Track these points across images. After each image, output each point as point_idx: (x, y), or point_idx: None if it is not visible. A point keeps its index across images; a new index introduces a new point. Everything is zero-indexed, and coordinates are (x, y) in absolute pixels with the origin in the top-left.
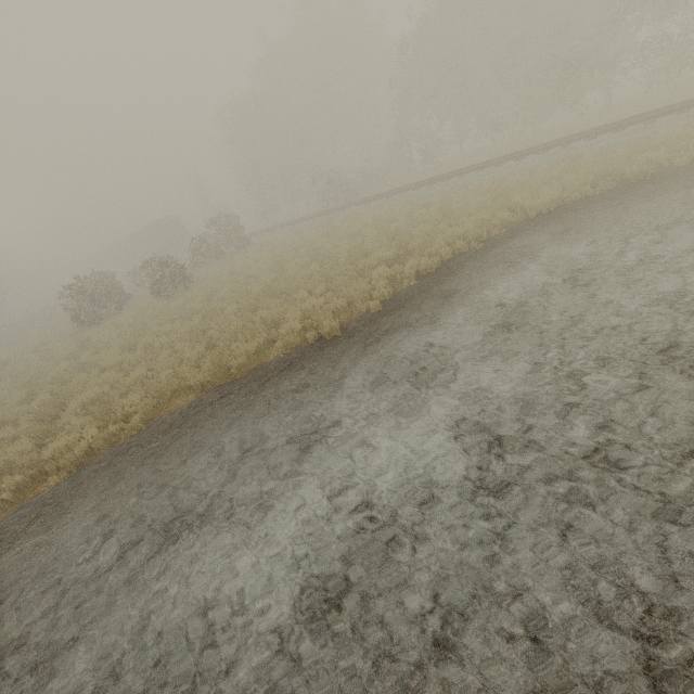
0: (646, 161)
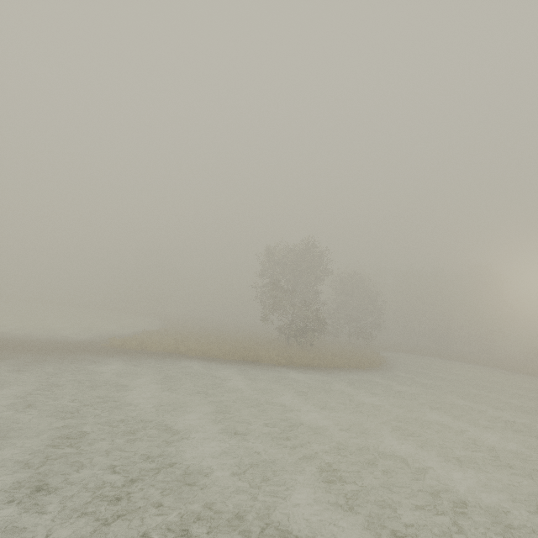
0: None
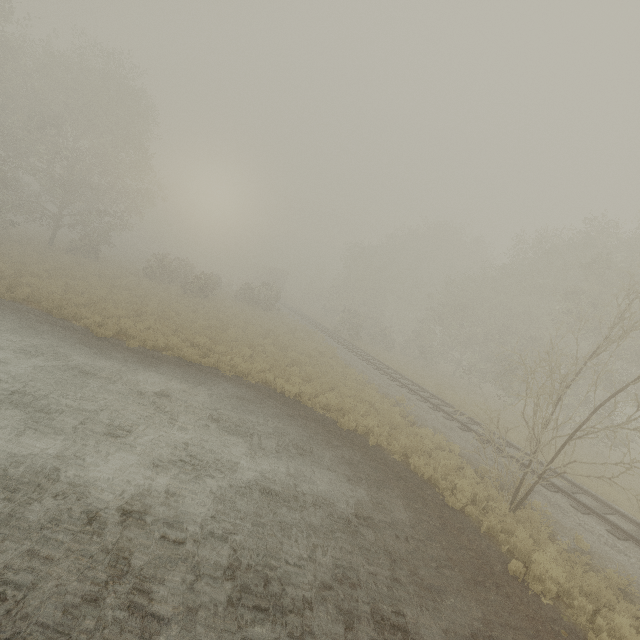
0: (368, 424)
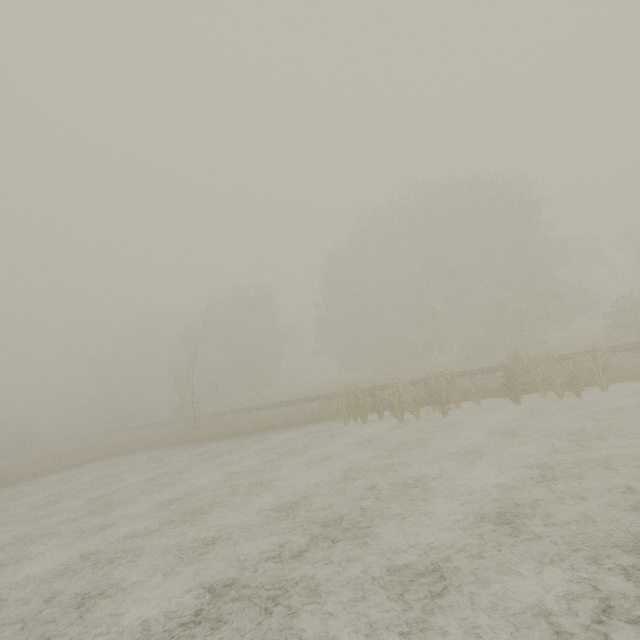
0: (132, 445)
